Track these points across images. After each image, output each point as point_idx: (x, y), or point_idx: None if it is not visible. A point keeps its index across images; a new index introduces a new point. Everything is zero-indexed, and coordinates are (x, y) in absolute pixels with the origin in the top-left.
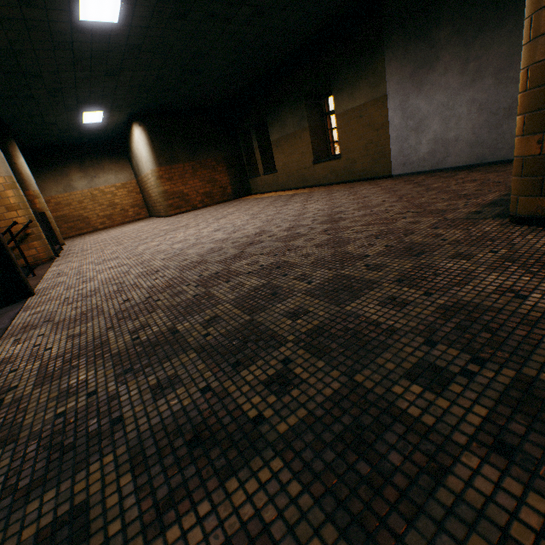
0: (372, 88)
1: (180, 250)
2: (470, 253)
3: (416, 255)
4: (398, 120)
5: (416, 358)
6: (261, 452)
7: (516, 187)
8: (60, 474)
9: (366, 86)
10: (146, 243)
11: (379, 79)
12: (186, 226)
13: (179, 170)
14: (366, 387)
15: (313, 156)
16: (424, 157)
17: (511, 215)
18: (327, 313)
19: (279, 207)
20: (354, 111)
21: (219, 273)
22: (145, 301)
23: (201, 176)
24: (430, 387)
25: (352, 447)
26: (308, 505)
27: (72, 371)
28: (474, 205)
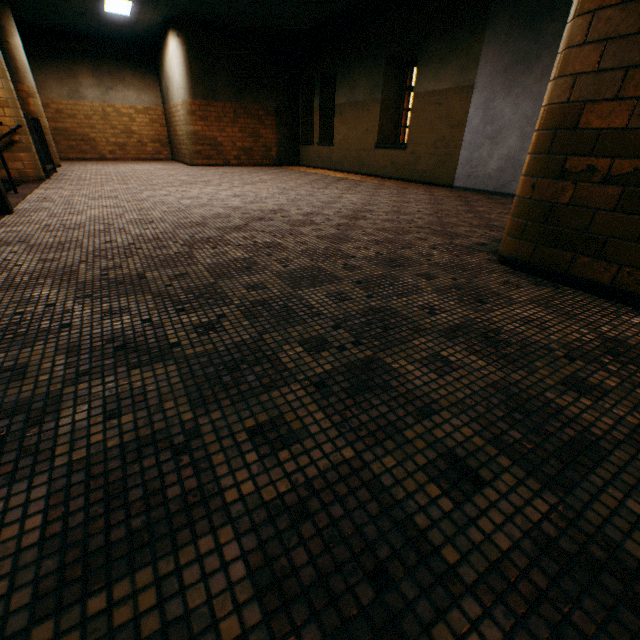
0: (461, 73)
1: (185, 207)
2: (436, 276)
3: (394, 267)
4: (477, 121)
5: (318, 334)
6: (166, 361)
7: (508, 226)
8: (11, 347)
9: (456, 67)
10: (153, 190)
11: (471, 63)
12: (206, 182)
13: (217, 110)
14: (267, 342)
15: (378, 138)
16: (490, 175)
17: (498, 253)
18: (280, 292)
19: (317, 188)
20: (435, 95)
21: (211, 239)
22: (126, 247)
23: (243, 126)
24: (310, 350)
25: (229, 369)
26: (179, 388)
27: (37, 287)
28: (489, 238)
